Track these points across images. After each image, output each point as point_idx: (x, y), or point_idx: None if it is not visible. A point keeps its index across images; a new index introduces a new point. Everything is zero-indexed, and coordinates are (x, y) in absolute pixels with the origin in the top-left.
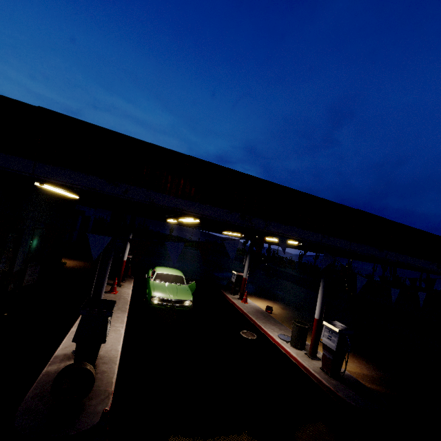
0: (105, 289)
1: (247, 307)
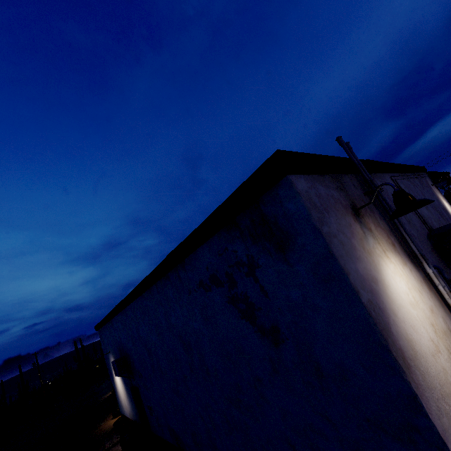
0: None
1: None
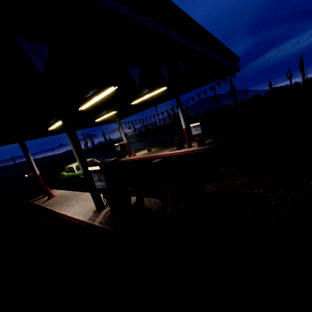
0: (42, 201)
1: (139, 156)
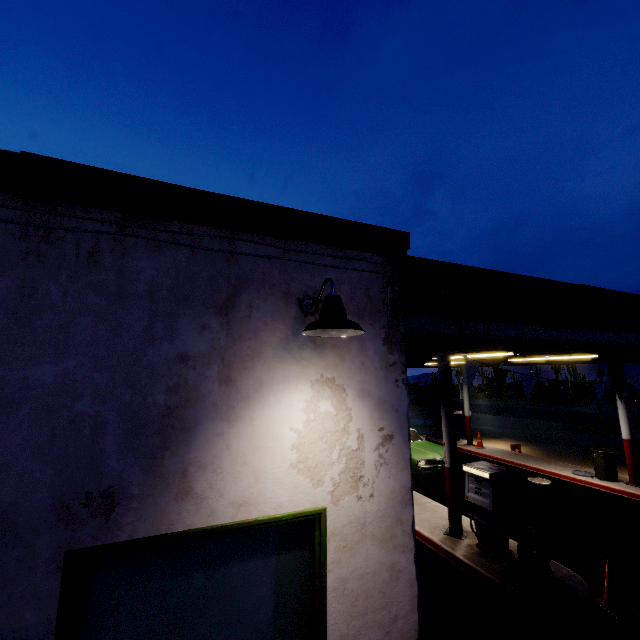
0: None
1: (493, 452)
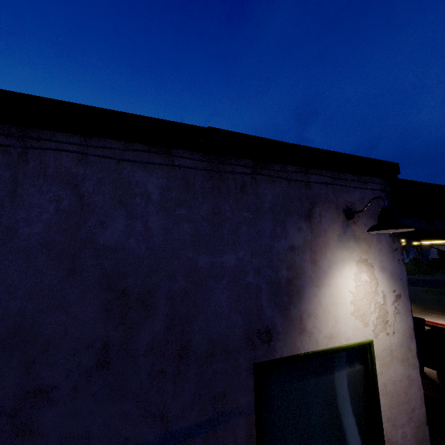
0: None
1: None
